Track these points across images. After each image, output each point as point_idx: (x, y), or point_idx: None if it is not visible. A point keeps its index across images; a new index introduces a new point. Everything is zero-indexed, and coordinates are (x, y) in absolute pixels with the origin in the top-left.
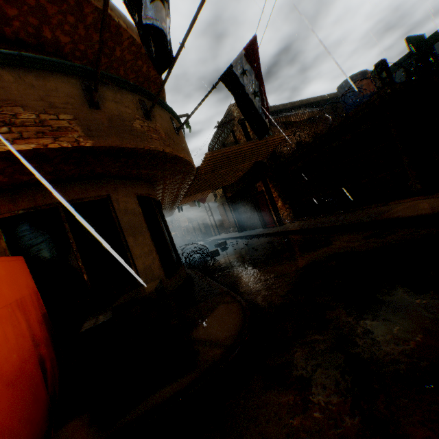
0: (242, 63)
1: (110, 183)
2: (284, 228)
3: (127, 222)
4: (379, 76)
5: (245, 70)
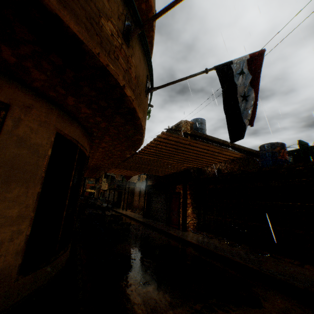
0: (243, 64)
1: (27, 94)
2: (187, 235)
3: (11, 156)
4: None
5: (243, 71)
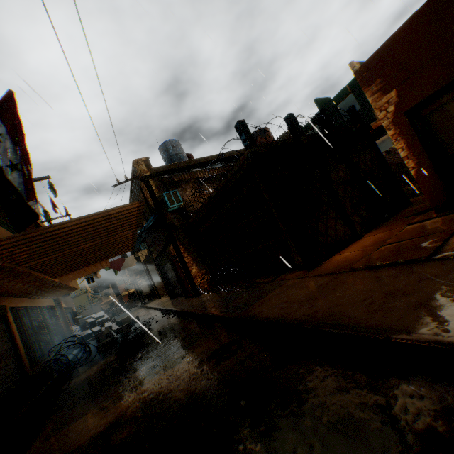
0: None
1: None
2: (193, 302)
3: None
4: (241, 137)
5: None
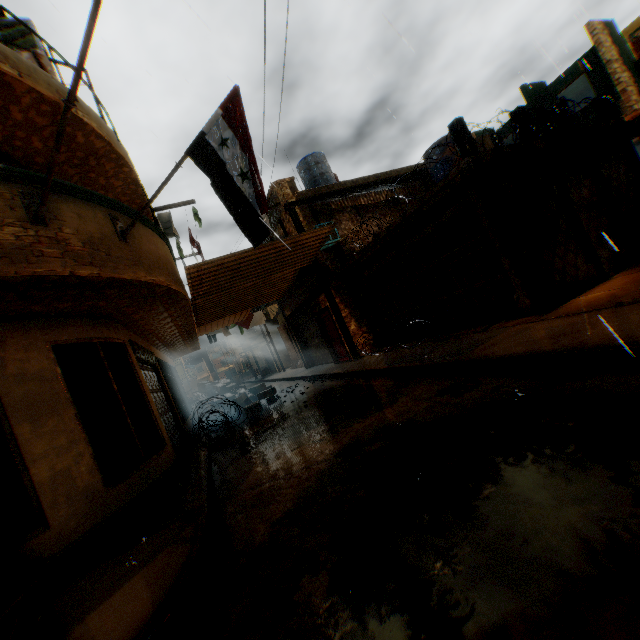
0: (219, 128)
1: None
2: (357, 364)
3: (22, 397)
4: (457, 142)
5: (224, 139)
